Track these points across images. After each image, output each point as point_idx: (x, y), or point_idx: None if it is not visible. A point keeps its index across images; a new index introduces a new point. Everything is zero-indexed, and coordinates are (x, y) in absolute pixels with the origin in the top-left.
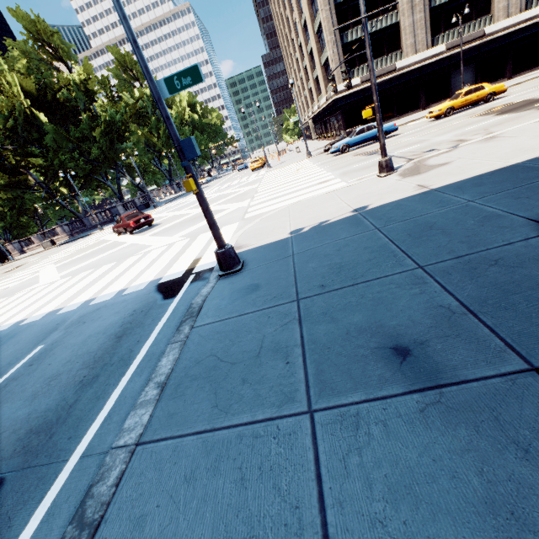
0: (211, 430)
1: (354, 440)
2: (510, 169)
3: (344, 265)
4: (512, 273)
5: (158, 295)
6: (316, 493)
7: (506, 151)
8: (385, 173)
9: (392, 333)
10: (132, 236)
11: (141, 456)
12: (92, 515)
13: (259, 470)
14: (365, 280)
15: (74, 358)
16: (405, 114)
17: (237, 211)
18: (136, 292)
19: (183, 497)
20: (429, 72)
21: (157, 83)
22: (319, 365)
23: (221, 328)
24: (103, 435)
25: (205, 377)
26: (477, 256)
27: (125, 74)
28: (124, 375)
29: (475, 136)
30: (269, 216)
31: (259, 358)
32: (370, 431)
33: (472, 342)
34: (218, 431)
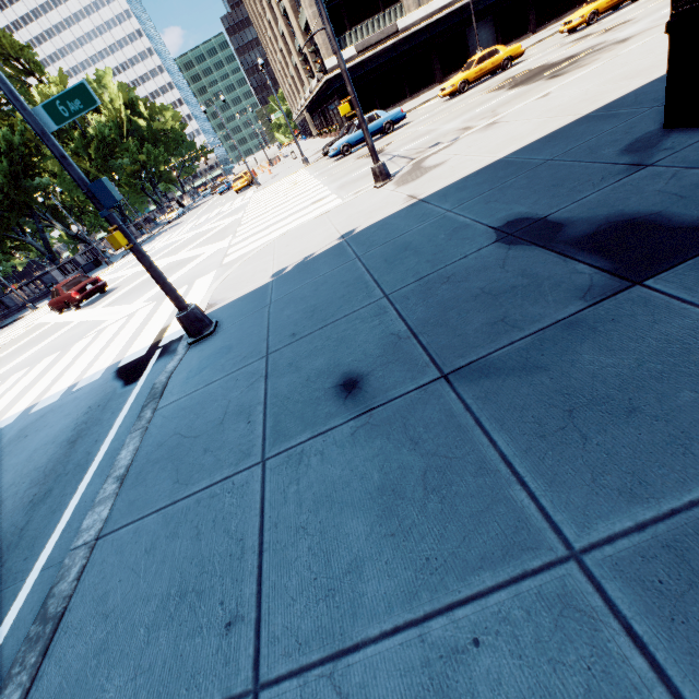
0: (172, 504)
1: (295, 473)
2: (494, 166)
3: (317, 307)
4: (457, 288)
5: (118, 382)
6: (258, 525)
7: (498, 142)
8: (381, 183)
9: (346, 371)
10: (80, 311)
11: (103, 548)
12: (55, 610)
13: (213, 522)
14: (334, 320)
15: (19, 479)
16: (420, 92)
17: (215, 256)
18: (89, 385)
19: (143, 566)
20: (439, 32)
21: (35, 112)
22: (277, 417)
23: (187, 404)
24: (63, 545)
25: (168, 458)
26: (435, 275)
27: (10, 66)
28: (82, 481)
29: (481, 121)
30: (252, 256)
31: (223, 425)
32: (309, 463)
33: (406, 363)
34: (178, 503)
